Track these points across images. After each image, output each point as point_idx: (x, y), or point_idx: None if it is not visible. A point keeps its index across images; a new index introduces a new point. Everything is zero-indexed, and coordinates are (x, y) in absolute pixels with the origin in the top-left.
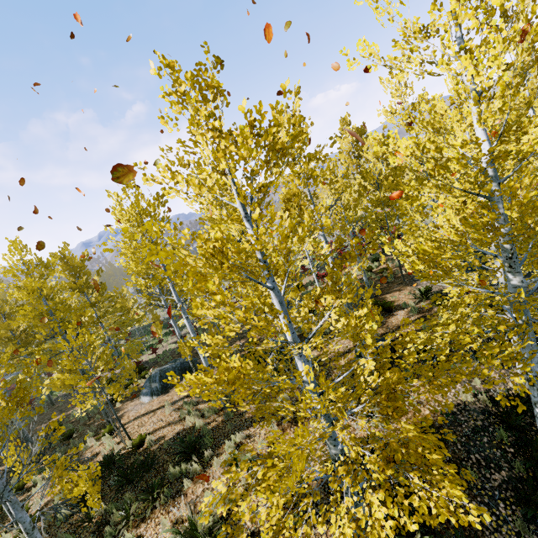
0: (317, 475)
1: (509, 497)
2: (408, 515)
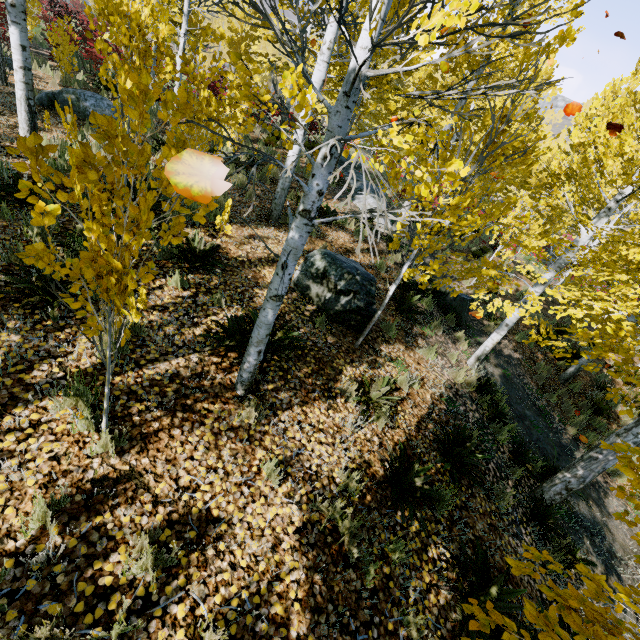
0: (295, 579)
1: (522, 516)
2: (519, 627)
